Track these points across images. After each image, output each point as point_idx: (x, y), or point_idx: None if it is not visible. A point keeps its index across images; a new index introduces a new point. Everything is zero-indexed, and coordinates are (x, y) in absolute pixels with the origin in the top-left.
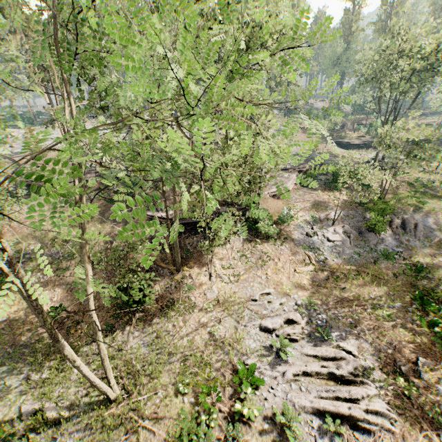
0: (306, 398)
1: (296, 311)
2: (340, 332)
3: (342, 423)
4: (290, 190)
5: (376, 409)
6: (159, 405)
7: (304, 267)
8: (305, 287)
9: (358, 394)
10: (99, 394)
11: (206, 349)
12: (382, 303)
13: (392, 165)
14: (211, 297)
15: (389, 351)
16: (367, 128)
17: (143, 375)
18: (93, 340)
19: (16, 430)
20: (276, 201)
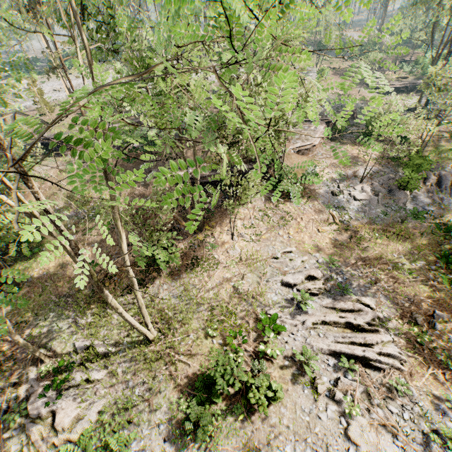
0: (324, 343)
1: (317, 268)
2: (360, 288)
3: (355, 363)
4: (316, 145)
5: (389, 353)
6: (192, 344)
7: (327, 227)
8: (327, 246)
9: (372, 340)
10: (139, 335)
11: (230, 301)
12: (404, 262)
13: (437, 113)
14: (234, 255)
15: (406, 305)
16: (411, 67)
17: (175, 321)
18: (127, 291)
19: (74, 360)
20: (300, 157)
